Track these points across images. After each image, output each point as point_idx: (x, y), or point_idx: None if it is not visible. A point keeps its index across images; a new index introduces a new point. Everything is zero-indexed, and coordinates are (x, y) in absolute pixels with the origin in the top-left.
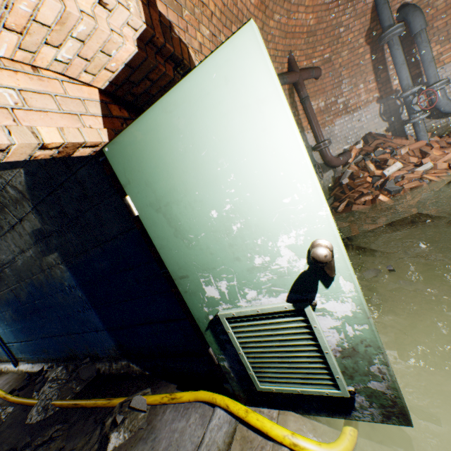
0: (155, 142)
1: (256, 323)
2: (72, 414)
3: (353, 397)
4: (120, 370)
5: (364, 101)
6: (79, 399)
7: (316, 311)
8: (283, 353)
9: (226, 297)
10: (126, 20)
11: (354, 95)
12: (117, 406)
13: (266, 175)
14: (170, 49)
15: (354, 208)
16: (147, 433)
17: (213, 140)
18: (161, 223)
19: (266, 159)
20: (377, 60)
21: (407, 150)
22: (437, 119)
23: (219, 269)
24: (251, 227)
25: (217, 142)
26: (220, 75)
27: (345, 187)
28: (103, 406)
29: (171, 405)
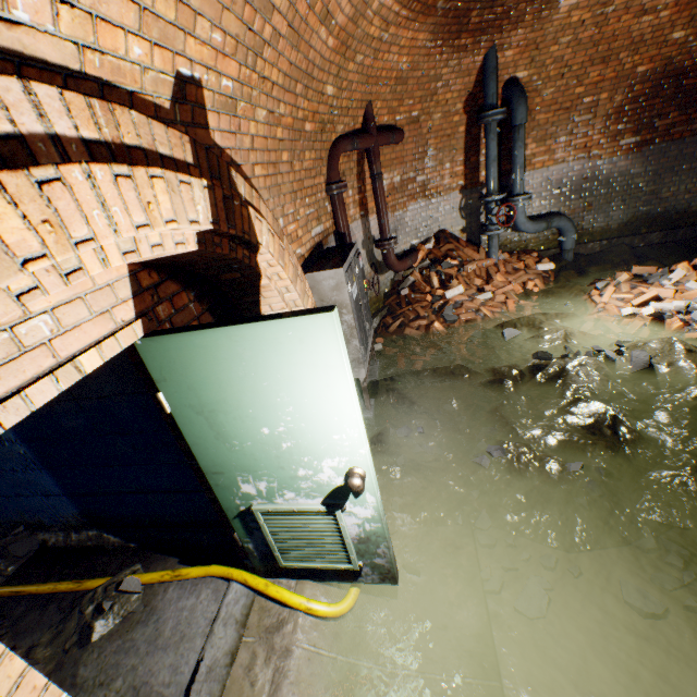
0: (211, 358)
1: (290, 517)
2: (13, 604)
3: (361, 568)
4: (87, 542)
5: (447, 186)
6: (22, 585)
7: (345, 512)
8: (311, 539)
9: (264, 494)
10: (193, 229)
11: (438, 175)
12: (100, 592)
13: (323, 416)
14: (232, 233)
15: (407, 331)
16: (147, 615)
17: (278, 377)
18: (200, 424)
19: (325, 405)
20: (471, 138)
21: (476, 267)
22: (514, 231)
23: (261, 472)
24: (301, 447)
25: (282, 380)
26: (297, 335)
27: (403, 299)
28: (70, 591)
29: (175, 582)
